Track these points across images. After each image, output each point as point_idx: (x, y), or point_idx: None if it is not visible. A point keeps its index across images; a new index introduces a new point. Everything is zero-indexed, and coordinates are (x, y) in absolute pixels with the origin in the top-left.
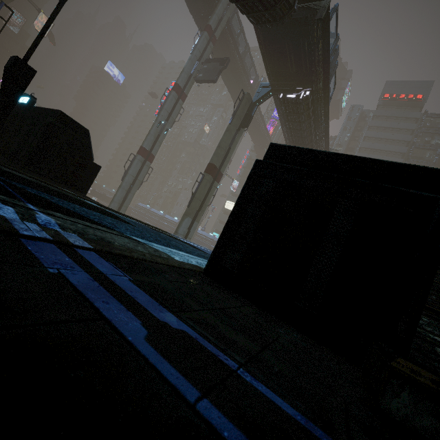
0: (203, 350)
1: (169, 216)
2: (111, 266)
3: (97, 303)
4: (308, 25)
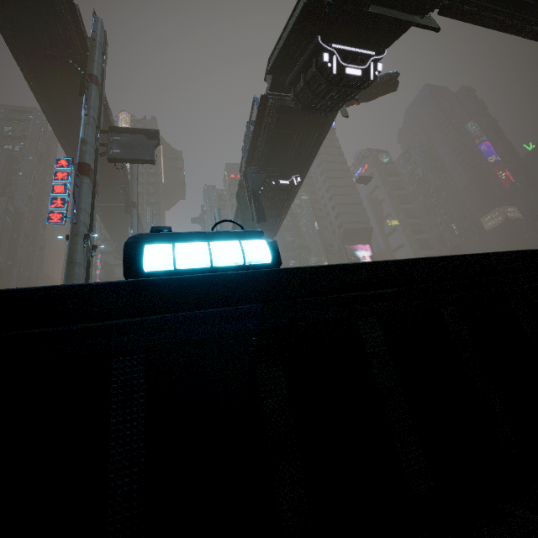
0: None
1: None
2: None
3: None
4: (327, 118)
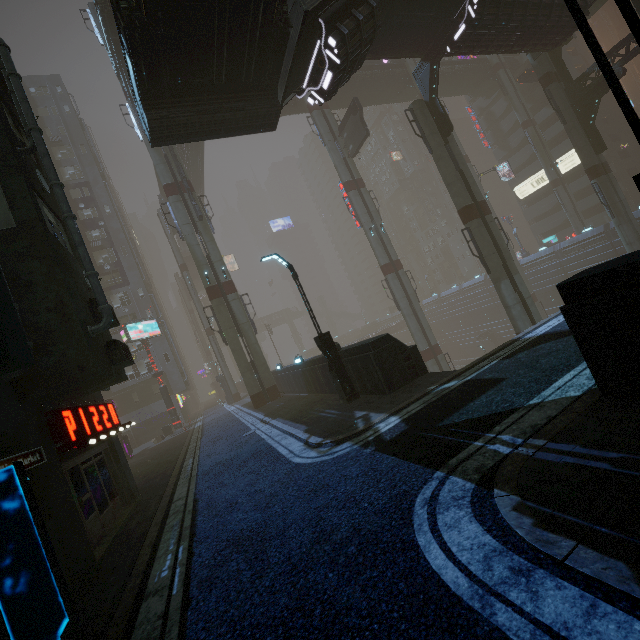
0: (635, 460)
1: (467, 283)
2: (565, 445)
3: (586, 465)
4: None
